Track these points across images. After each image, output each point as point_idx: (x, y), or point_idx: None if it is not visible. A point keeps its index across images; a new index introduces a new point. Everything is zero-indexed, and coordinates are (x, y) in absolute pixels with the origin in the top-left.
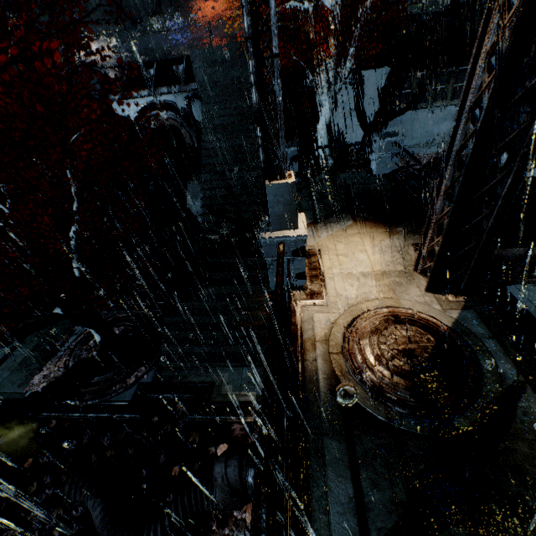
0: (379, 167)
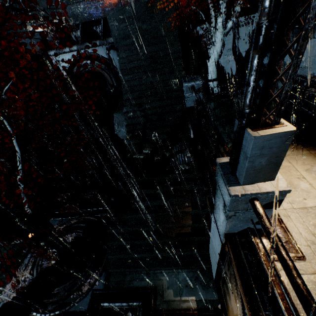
0: None
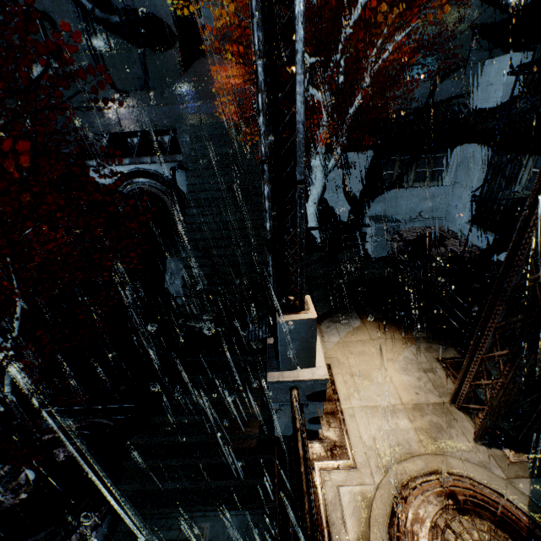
0: (376, 250)
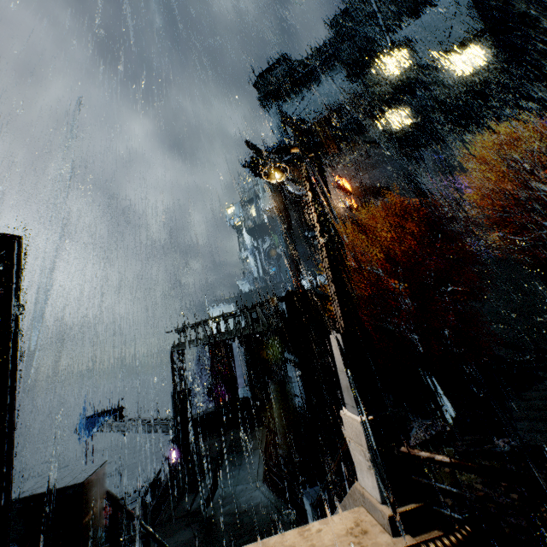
0: None
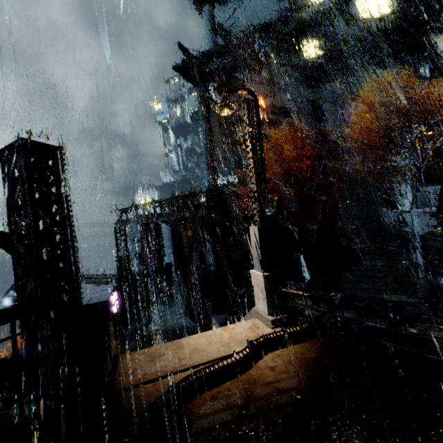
0: None
